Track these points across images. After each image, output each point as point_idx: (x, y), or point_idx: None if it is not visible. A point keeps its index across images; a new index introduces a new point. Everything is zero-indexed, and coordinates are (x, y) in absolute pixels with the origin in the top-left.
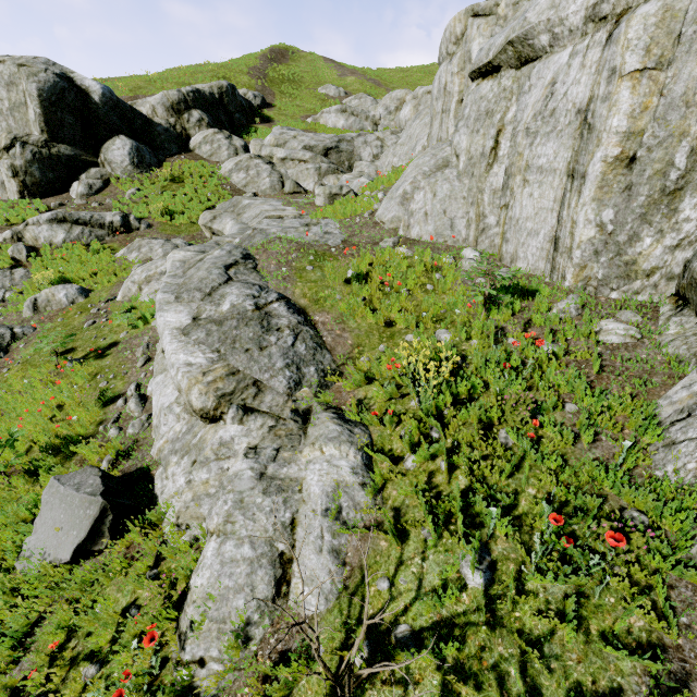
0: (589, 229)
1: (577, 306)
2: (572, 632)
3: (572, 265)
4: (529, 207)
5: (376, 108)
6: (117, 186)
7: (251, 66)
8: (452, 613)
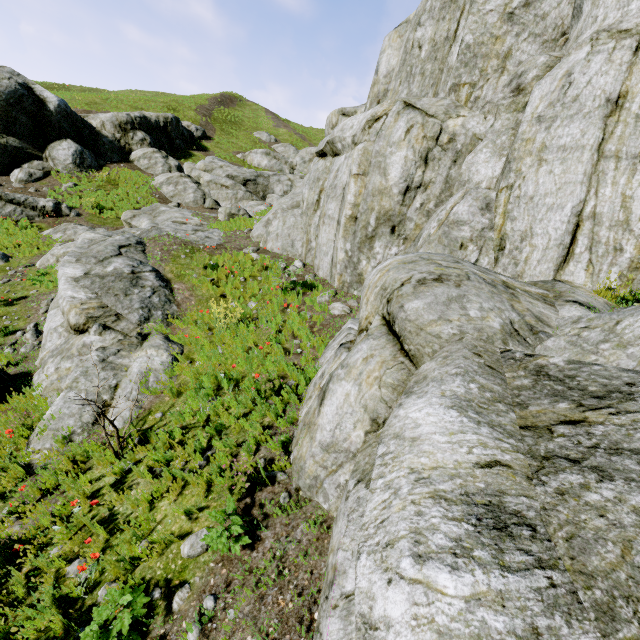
0: (342, 253)
1: (330, 295)
2: (231, 417)
3: (337, 273)
4: (325, 238)
5: (296, 156)
6: (56, 178)
7: (199, 105)
8: (188, 424)
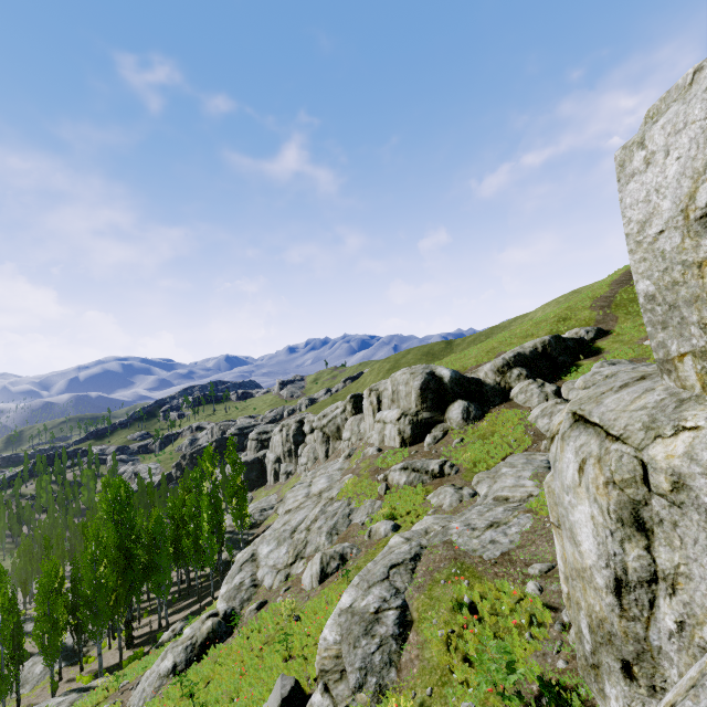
0: None
1: None
2: None
3: None
4: None
5: None
6: (450, 436)
7: (595, 299)
8: None
